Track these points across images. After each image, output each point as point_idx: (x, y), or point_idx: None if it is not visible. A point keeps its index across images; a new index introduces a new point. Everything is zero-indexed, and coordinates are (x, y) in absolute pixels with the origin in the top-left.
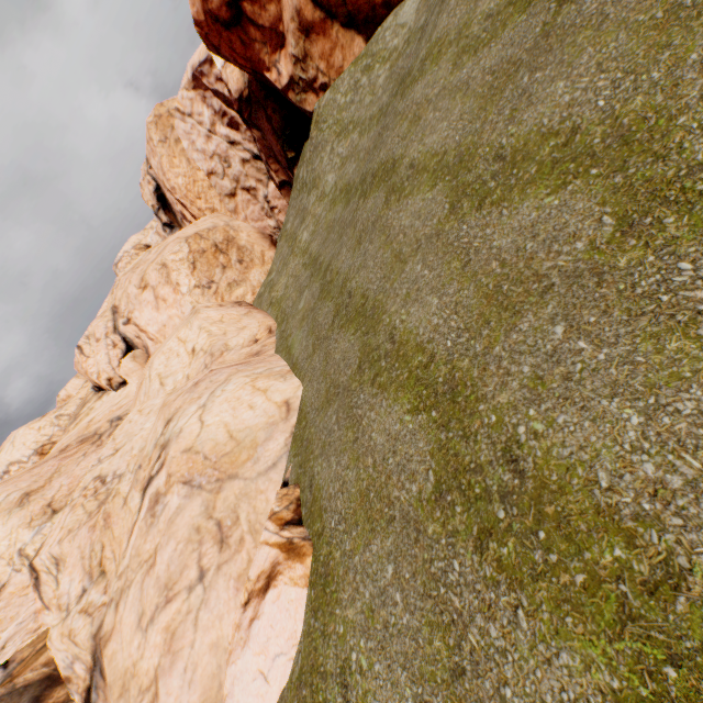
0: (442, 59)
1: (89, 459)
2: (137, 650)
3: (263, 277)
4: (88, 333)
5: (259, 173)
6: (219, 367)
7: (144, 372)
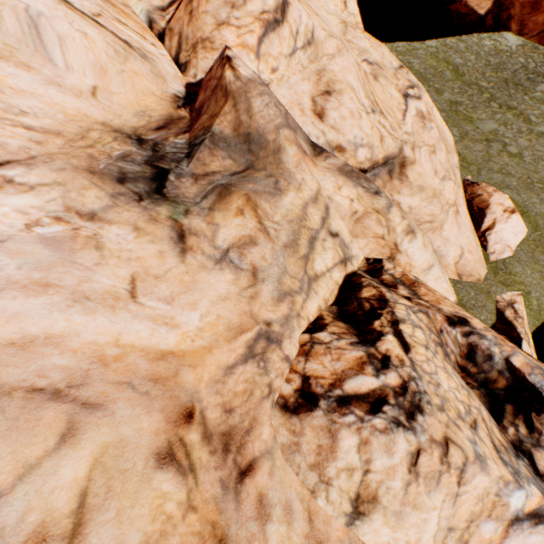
0: None
1: None
2: (439, 185)
3: None
4: None
5: None
6: None
7: None
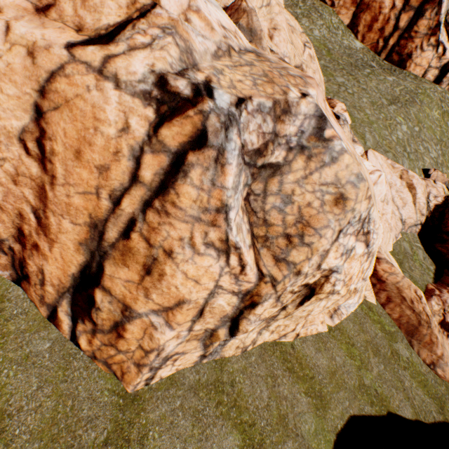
0: (372, 82)
1: None
2: None
3: None
4: None
5: None
6: None
7: None
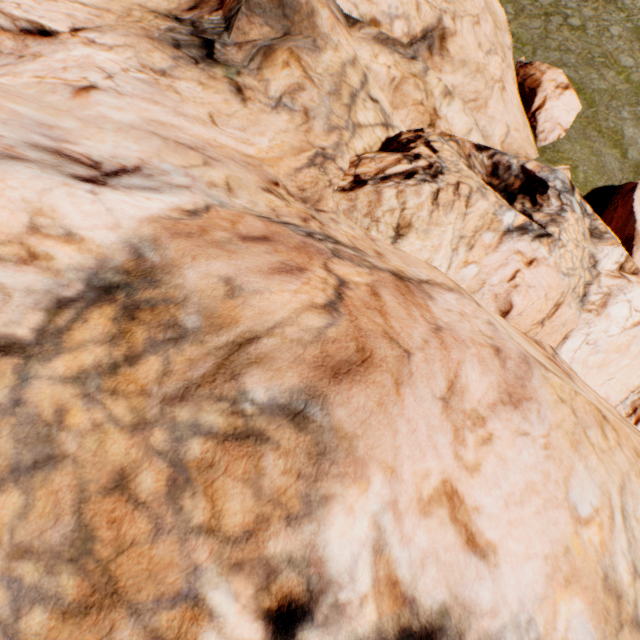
0: None
1: None
2: (483, 60)
3: None
4: None
5: None
6: None
7: None
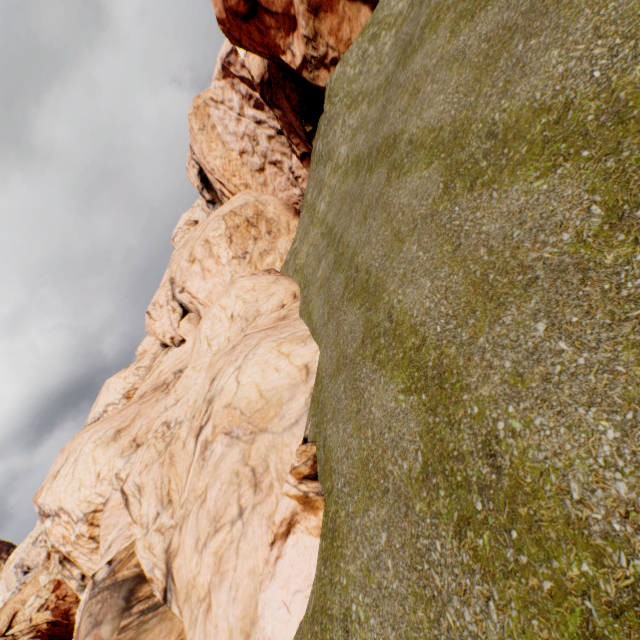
0: (440, 26)
1: (160, 404)
2: (196, 567)
3: (289, 245)
4: (154, 301)
5: (283, 146)
6: (251, 332)
7: (196, 333)
